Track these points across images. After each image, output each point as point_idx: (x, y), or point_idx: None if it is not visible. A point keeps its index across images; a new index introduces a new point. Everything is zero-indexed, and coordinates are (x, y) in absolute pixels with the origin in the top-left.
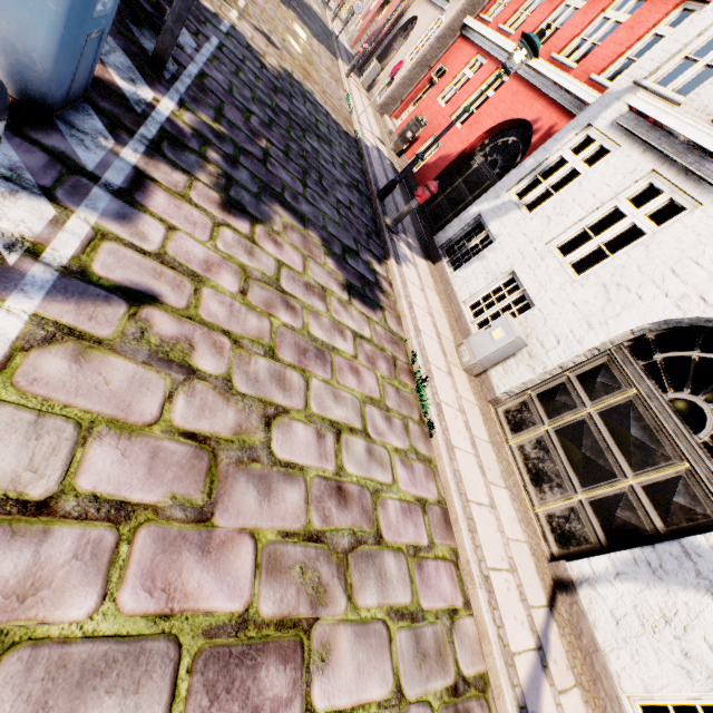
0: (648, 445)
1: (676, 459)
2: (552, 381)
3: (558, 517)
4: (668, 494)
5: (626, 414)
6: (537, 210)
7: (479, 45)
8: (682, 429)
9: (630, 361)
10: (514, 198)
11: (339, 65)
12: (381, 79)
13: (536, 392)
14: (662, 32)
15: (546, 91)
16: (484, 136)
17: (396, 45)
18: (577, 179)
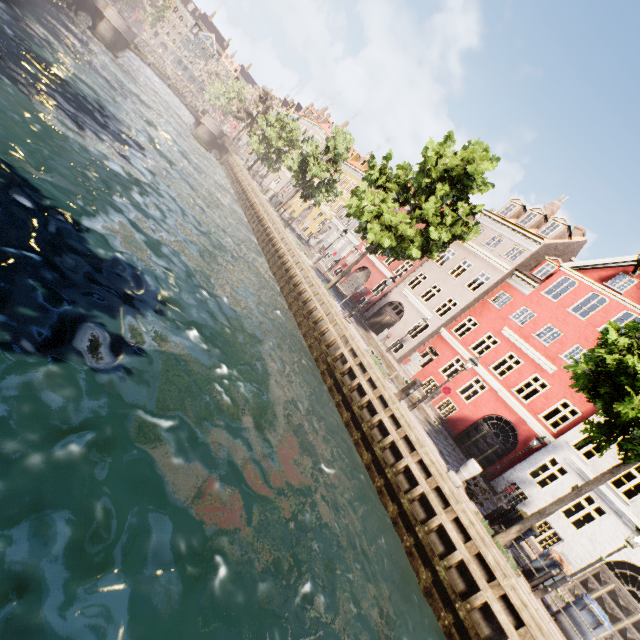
0: (627, 607)
1: (636, 612)
2: (582, 576)
3: (608, 638)
4: (639, 626)
5: (615, 594)
6: (545, 488)
7: (459, 352)
8: (634, 601)
9: (609, 572)
10: (529, 476)
11: (373, 337)
12: (390, 337)
13: (578, 580)
14: (560, 408)
15: (516, 411)
16: (485, 415)
17: (387, 311)
18: (559, 481)
